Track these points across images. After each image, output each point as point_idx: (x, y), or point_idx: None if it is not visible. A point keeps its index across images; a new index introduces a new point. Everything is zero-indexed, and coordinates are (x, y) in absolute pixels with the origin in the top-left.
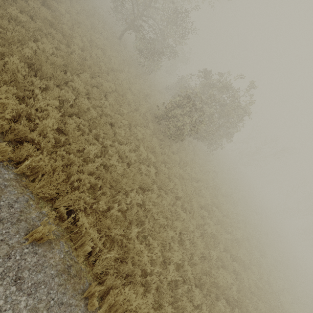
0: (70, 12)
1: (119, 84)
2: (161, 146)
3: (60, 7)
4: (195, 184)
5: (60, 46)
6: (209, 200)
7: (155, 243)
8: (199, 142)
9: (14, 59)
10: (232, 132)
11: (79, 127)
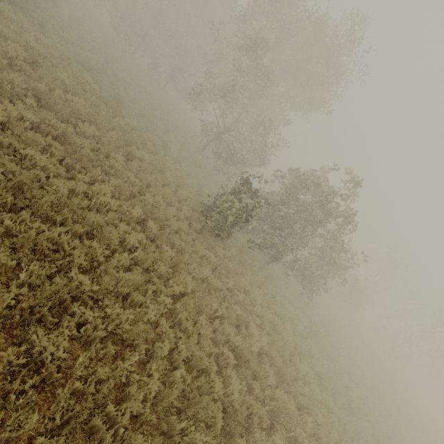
0: (144, 113)
1: (164, 165)
2: (192, 237)
3: (132, 103)
4: (237, 308)
5: (102, 113)
6: (256, 344)
7: (15, 286)
8: (287, 275)
9: (15, 76)
10: (344, 265)
11: (50, 150)
